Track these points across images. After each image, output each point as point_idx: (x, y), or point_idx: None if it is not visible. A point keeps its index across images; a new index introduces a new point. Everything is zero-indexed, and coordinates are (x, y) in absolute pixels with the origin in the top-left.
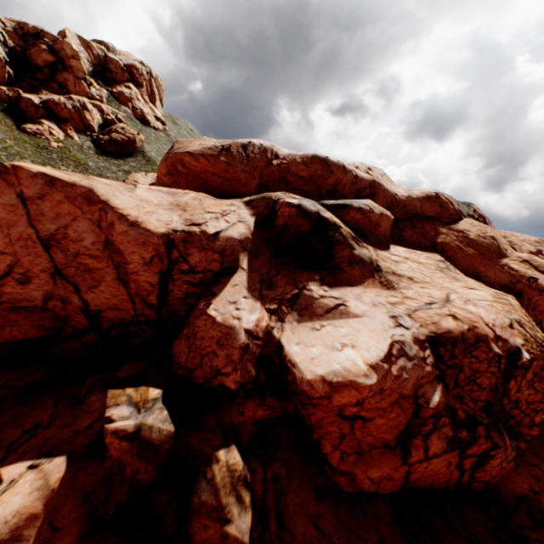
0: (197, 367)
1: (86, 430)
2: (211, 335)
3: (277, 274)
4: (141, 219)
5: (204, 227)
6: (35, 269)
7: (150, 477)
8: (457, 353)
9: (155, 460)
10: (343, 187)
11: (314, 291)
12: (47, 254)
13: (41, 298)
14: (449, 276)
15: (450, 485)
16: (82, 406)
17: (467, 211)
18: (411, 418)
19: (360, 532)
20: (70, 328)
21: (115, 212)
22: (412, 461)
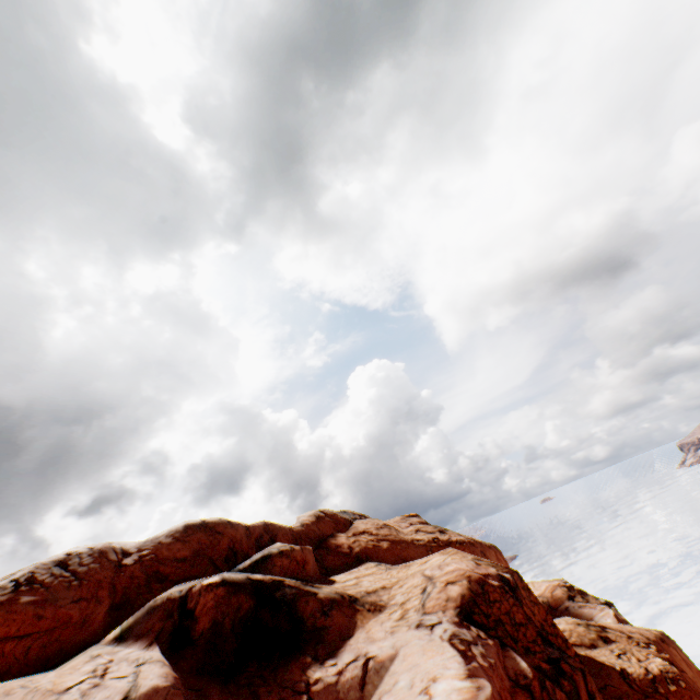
0: None
1: None
2: None
3: None
4: None
5: None
6: None
7: None
8: (485, 608)
9: None
10: (241, 543)
11: (323, 676)
12: None
13: None
14: (401, 567)
15: None
16: None
17: (349, 516)
18: None
19: None
20: None
21: None
22: None
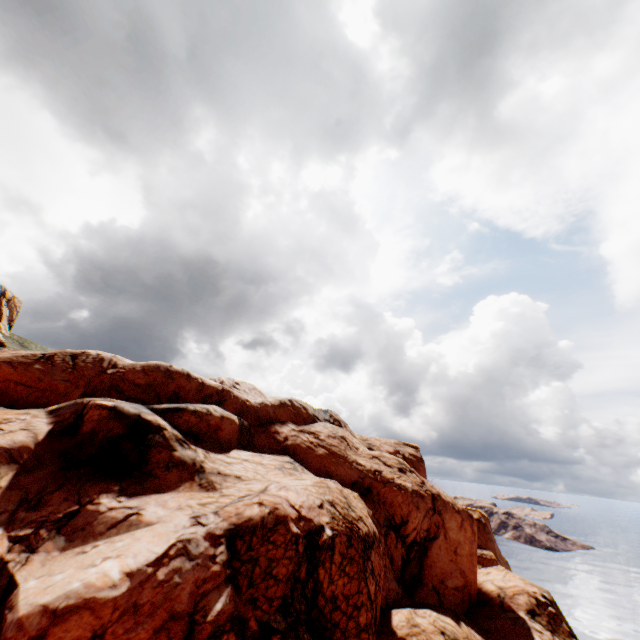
0: None
1: None
2: None
3: (56, 490)
4: None
5: None
6: None
7: None
8: (256, 542)
9: None
10: (187, 393)
11: (103, 503)
12: None
13: None
14: (286, 472)
15: None
16: None
17: (324, 416)
18: None
19: None
20: None
21: None
22: None
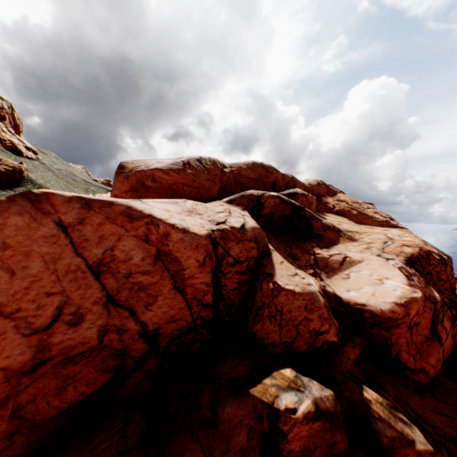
0: (295, 338)
1: (248, 444)
2: (296, 305)
3: (291, 249)
4: (185, 226)
5: (229, 223)
6: (86, 304)
7: (346, 443)
8: (424, 265)
9: (341, 425)
10: (279, 182)
11: (322, 253)
12: (97, 283)
13: (95, 336)
14: (367, 227)
15: (449, 352)
16: (220, 426)
17: (334, 189)
18: (433, 313)
19: (456, 403)
20: (129, 360)
21: (164, 222)
22: (443, 342)
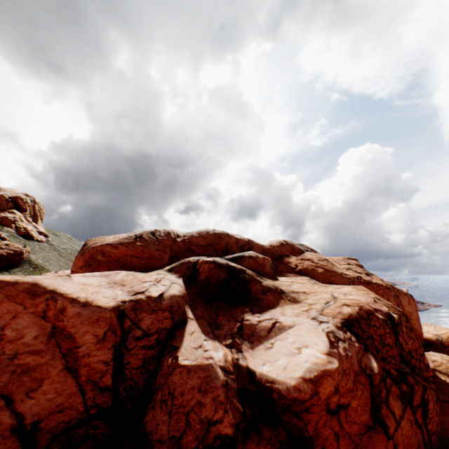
0: (184, 430)
1: None
2: (190, 385)
3: (218, 316)
4: (91, 299)
5: (148, 293)
6: None
7: None
8: (364, 327)
9: None
10: (232, 246)
11: (251, 319)
12: None
13: None
14: (322, 285)
15: (421, 448)
16: None
17: (303, 248)
18: (370, 389)
19: None
20: None
21: (65, 297)
22: (392, 432)
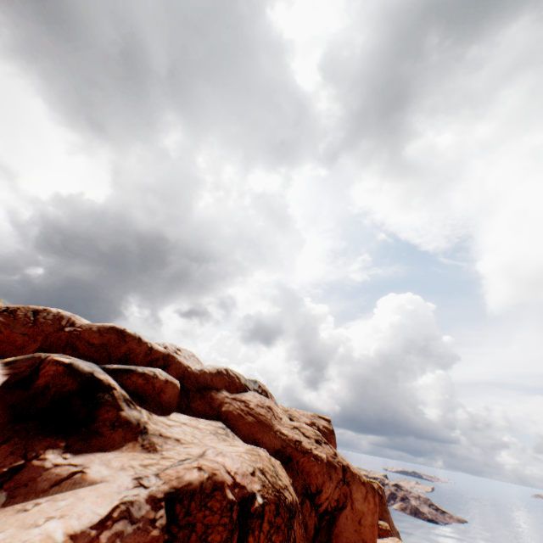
0: None
1: None
2: None
3: (4, 443)
4: None
5: None
6: None
7: None
8: (194, 507)
9: None
10: (137, 356)
11: (49, 459)
12: None
13: None
14: (220, 437)
15: None
16: None
17: (253, 386)
18: None
19: None
20: None
21: None
22: None
